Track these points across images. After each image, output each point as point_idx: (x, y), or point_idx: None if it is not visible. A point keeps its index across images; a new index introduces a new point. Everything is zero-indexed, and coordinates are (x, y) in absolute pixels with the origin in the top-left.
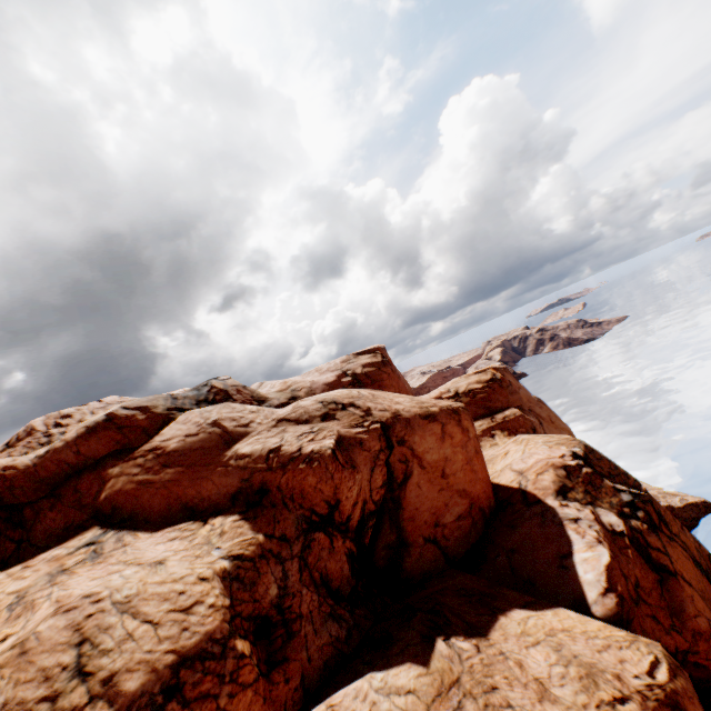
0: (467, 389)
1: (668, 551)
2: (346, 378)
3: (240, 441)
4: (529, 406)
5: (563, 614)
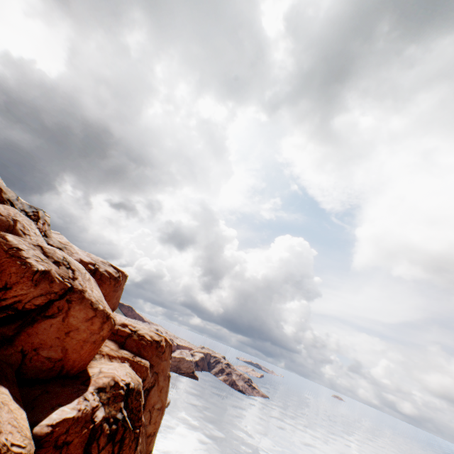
0: (143, 334)
1: (102, 451)
2: (92, 266)
3: (14, 234)
4: (160, 372)
5: (21, 411)
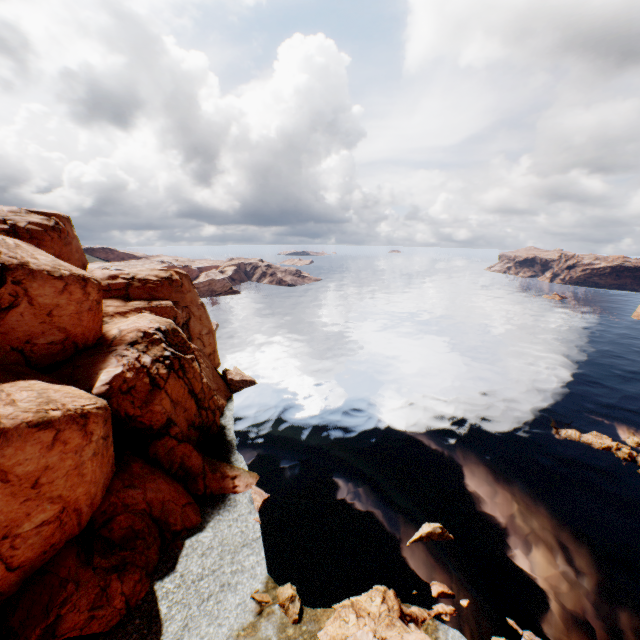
0: (144, 278)
1: (169, 380)
2: (3, 225)
3: None
4: (190, 305)
5: (68, 387)
